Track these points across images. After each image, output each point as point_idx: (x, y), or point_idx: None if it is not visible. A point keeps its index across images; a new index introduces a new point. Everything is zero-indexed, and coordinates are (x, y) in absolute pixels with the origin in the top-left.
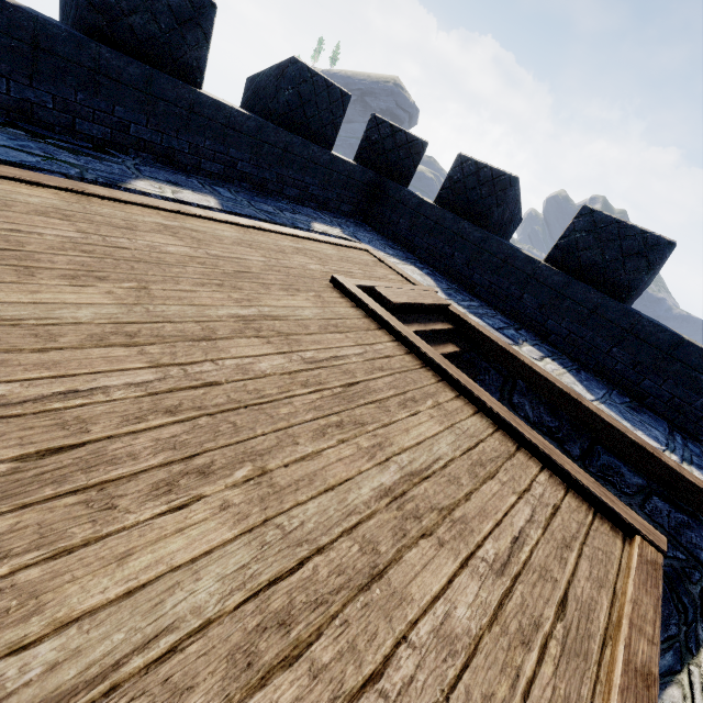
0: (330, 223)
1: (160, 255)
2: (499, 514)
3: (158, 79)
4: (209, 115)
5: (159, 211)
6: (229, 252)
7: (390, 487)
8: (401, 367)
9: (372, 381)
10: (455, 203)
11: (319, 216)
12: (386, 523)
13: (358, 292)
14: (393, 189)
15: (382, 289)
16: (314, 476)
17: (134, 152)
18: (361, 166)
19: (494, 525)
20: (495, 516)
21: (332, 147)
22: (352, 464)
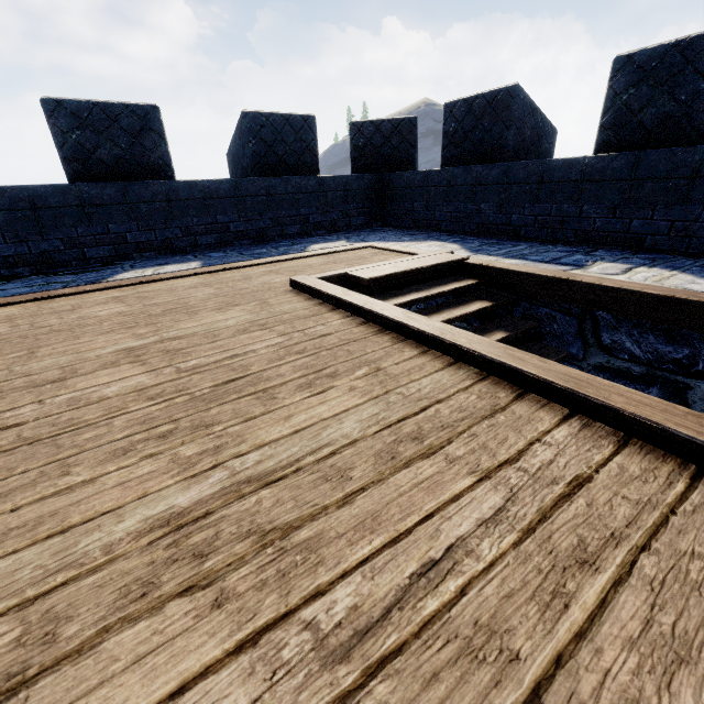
0: (334, 240)
1: (84, 321)
2: (411, 519)
3: (132, 188)
4: (186, 197)
5: (123, 288)
6: (174, 297)
7: (185, 509)
8: (338, 342)
9: (273, 369)
10: (461, 155)
11: (323, 239)
12: (121, 576)
13: (315, 283)
14: (396, 179)
15: (359, 271)
16: (51, 516)
17: (138, 255)
18: (356, 174)
19: (392, 543)
20: (399, 525)
21: (318, 172)
22: (139, 485)
